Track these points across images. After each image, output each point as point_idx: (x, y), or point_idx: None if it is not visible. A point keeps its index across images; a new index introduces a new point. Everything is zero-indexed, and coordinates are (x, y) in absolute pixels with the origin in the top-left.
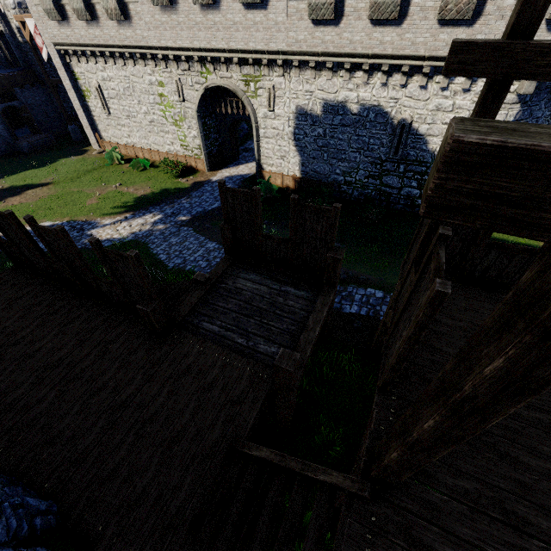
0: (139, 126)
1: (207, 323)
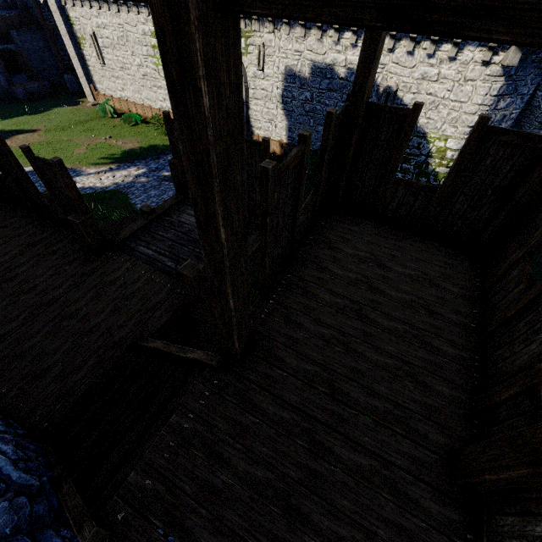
0: (132, 80)
1: (143, 247)
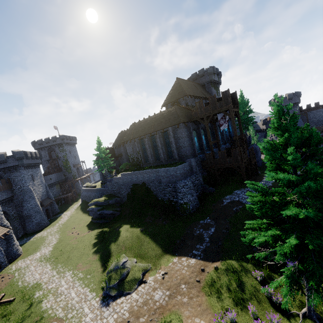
0: None
1: None
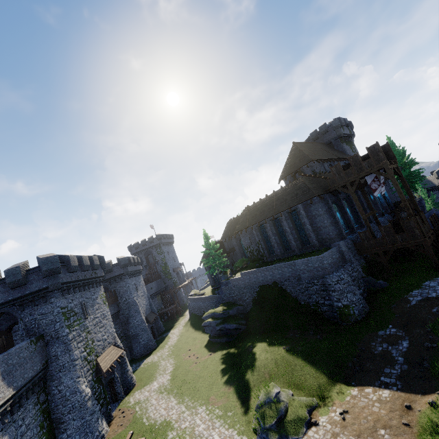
0: None
1: None
